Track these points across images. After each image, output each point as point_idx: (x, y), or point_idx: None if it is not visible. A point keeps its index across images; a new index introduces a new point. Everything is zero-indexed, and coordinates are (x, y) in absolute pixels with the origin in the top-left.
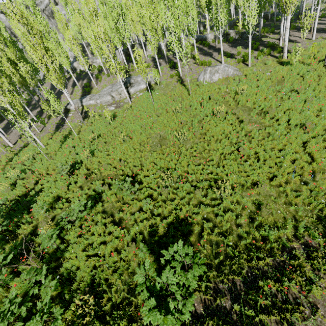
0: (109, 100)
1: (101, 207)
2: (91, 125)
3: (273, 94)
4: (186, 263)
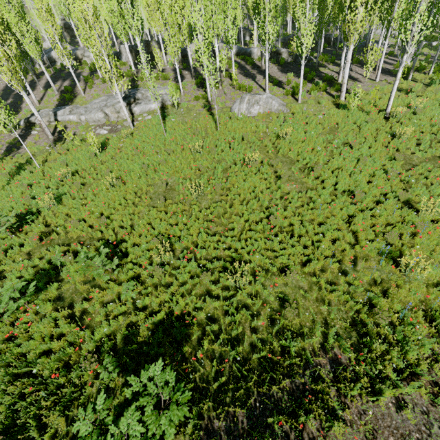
0: (101, 119)
1: (57, 289)
2: (66, 153)
3: (323, 146)
4: (163, 398)
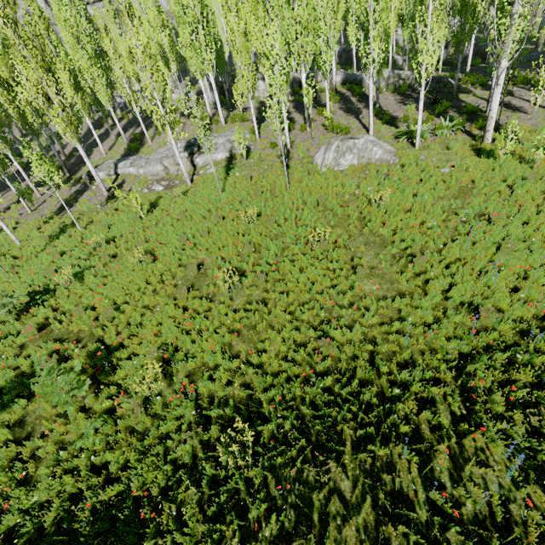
0: (159, 172)
1: (24, 408)
2: (114, 213)
3: (440, 218)
4: None
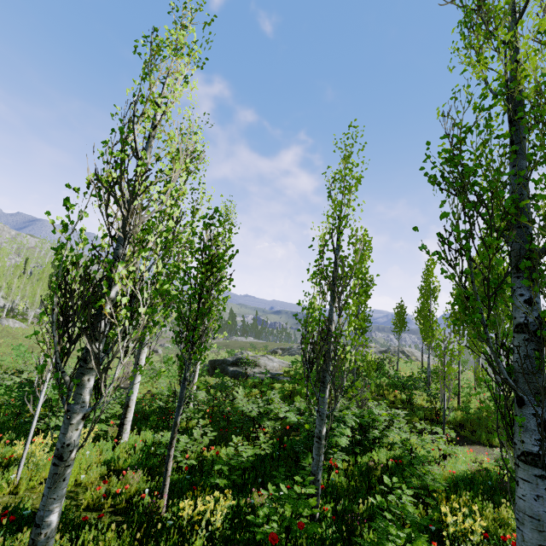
0: None
1: None
2: None
3: None
4: None
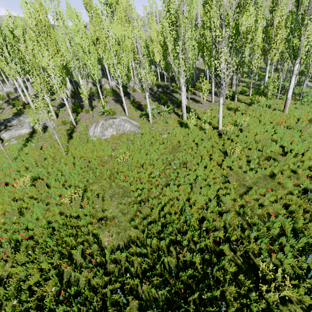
0: None
1: None
2: None
3: (161, 169)
4: None
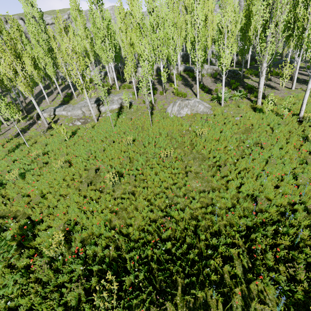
0: (79, 114)
1: None
2: (50, 137)
3: (235, 145)
4: None
